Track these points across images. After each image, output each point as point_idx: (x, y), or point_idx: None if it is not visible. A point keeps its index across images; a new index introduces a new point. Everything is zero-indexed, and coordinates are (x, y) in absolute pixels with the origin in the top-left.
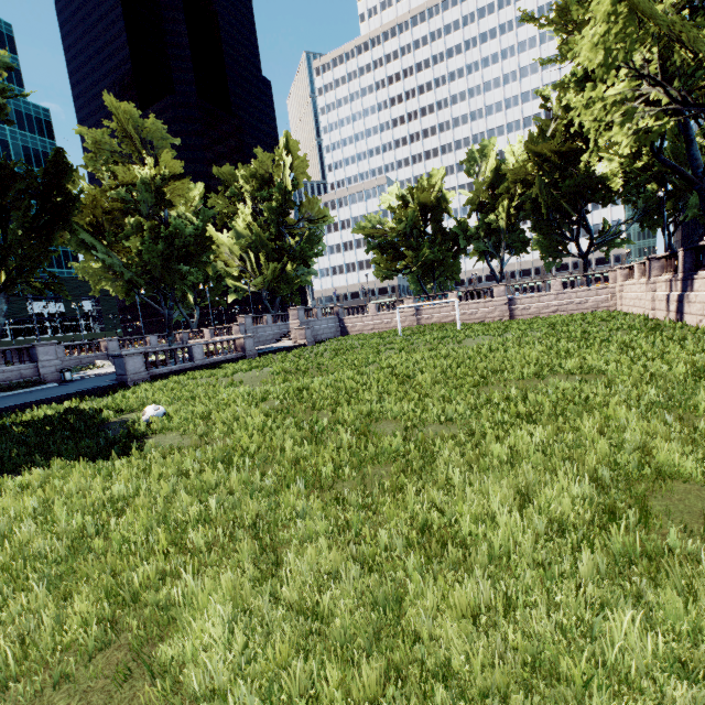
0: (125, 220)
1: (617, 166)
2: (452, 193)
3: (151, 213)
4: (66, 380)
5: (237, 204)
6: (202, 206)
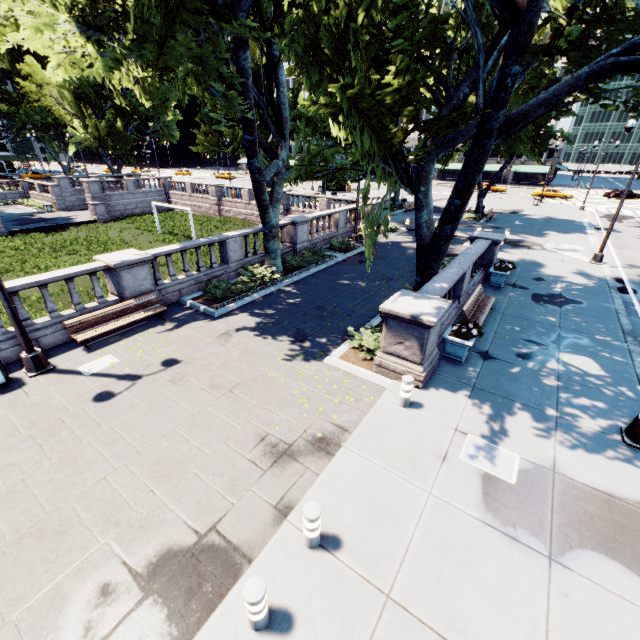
0: None
1: None
2: None
3: None
4: None
5: None
6: None
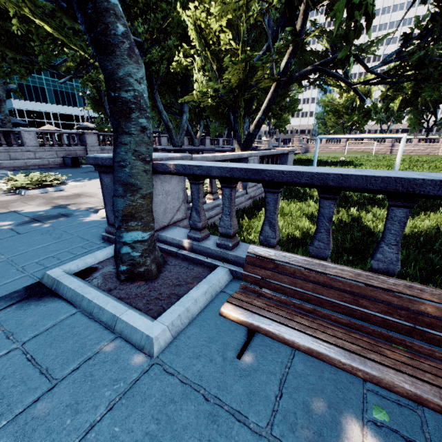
0: None
1: None
2: (375, 89)
3: None
4: None
5: None
6: None
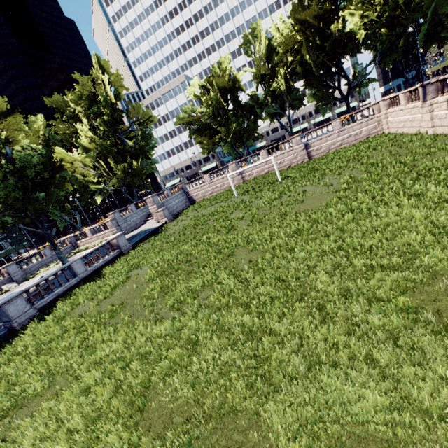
0: None
1: (358, 20)
2: (240, 73)
3: None
4: None
5: (75, 124)
6: (49, 133)
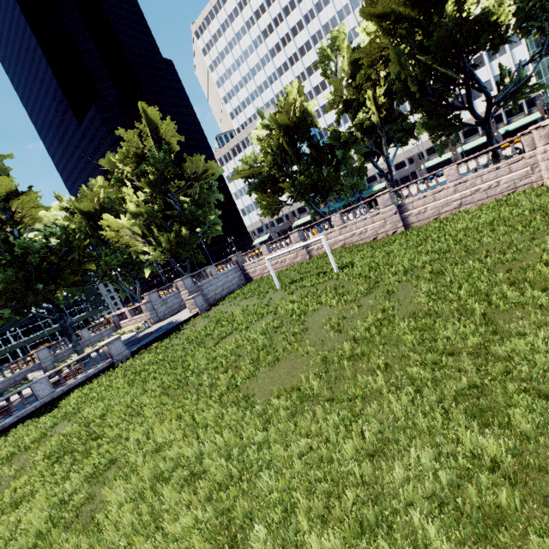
0: None
1: None
2: (312, 104)
3: None
4: None
5: (121, 188)
6: (107, 196)
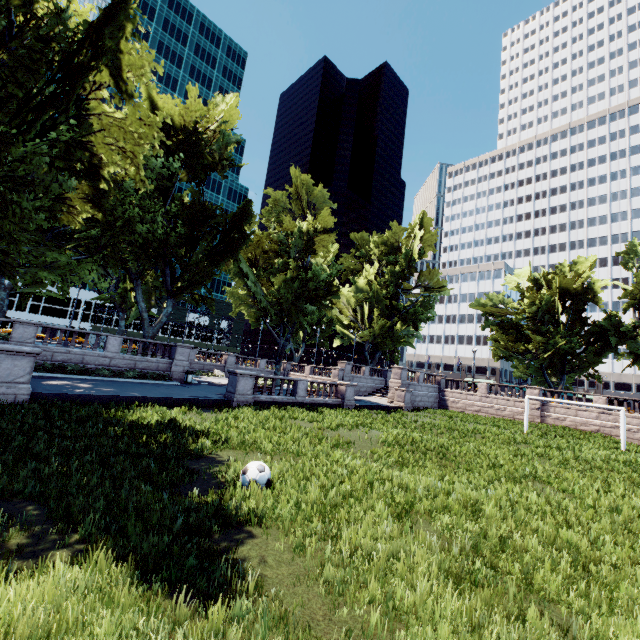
0: (274, 261)
1: None
2: (603, 283)
3: (297, 257)
4: (187, 381)
5: (364, 263)
6: (332, 262)
